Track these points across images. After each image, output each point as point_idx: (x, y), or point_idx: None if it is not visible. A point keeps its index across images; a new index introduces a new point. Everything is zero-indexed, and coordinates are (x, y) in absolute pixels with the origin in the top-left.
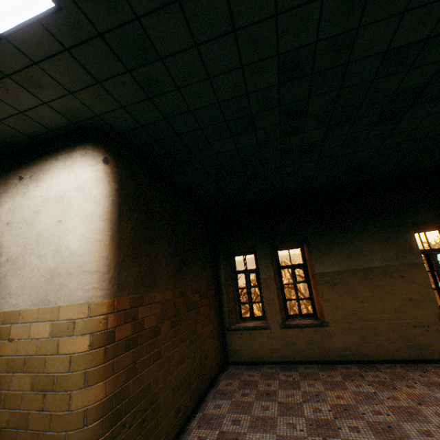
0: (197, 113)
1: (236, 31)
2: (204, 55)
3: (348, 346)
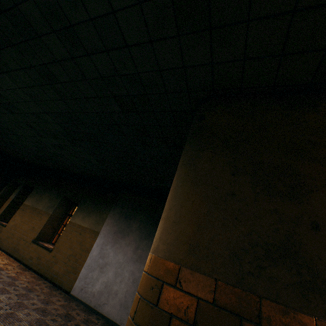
0: None
1: None
2: None
3: (2, 238)
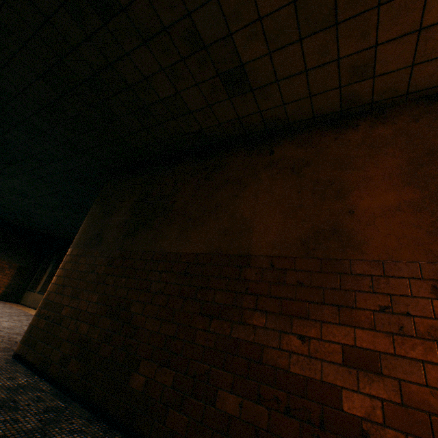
0: None
1: None
2: None
3: None
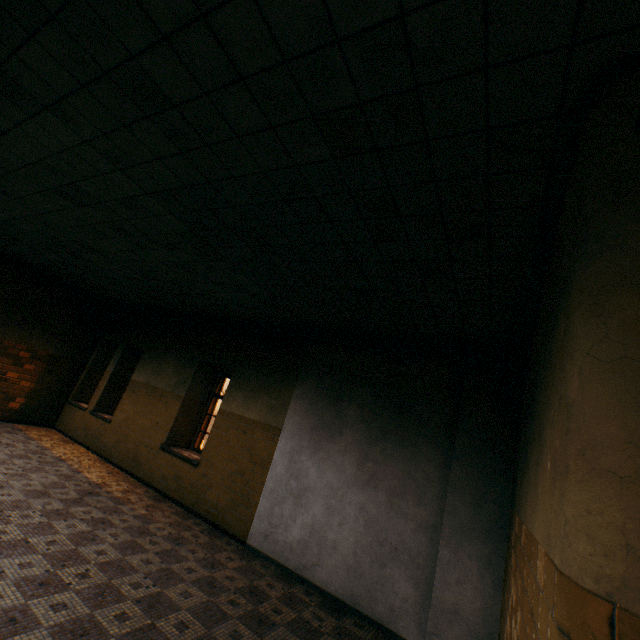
0: None
1: None
2: None
3: (109, 444)
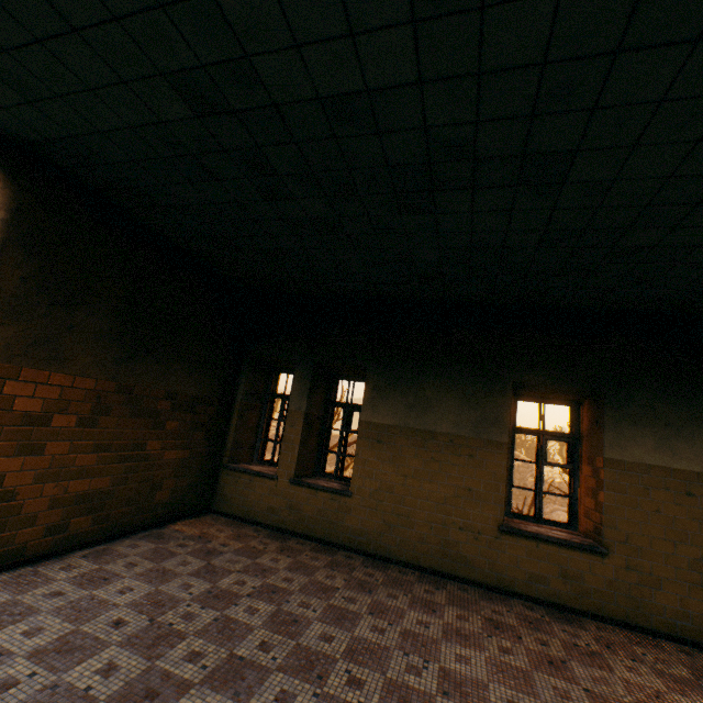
0: (113, 137)
1: (78, 31)
2: (60, 56)
3: (367, 530)
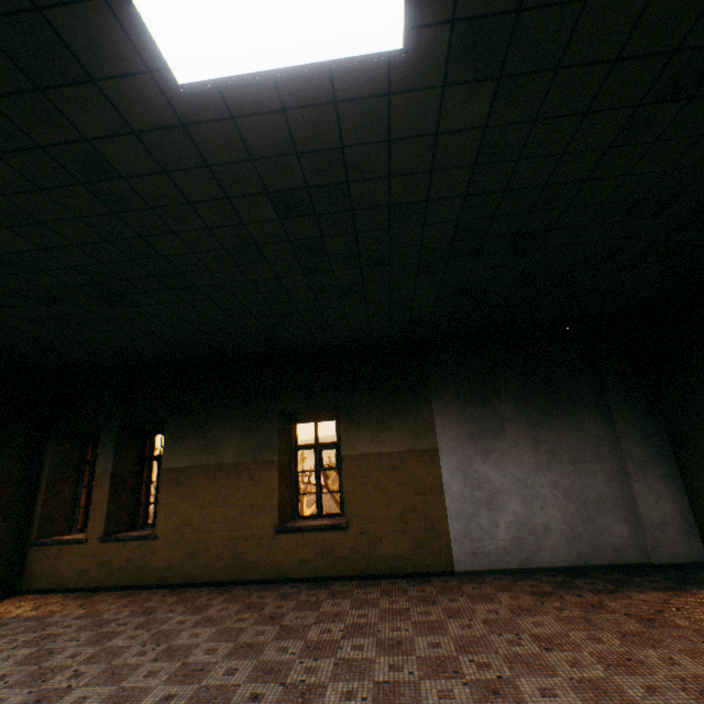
0: None
1: None
2: None
3: (173, 564)
